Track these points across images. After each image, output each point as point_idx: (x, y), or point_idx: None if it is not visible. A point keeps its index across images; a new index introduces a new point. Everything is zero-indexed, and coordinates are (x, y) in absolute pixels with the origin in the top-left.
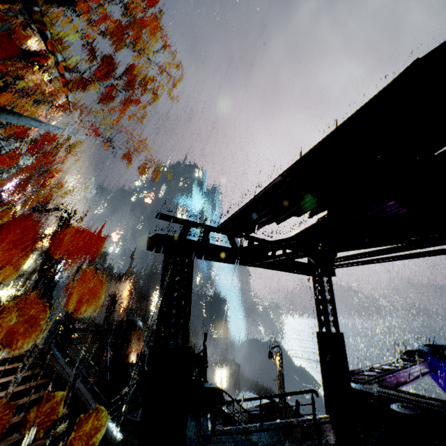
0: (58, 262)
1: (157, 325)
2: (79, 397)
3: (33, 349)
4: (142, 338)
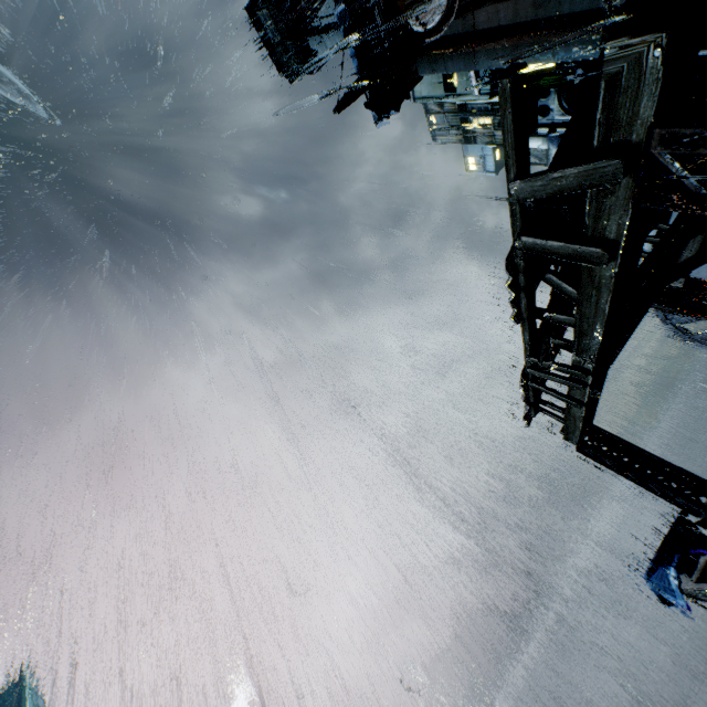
0: None
1: None
2: None
3: None
4: None
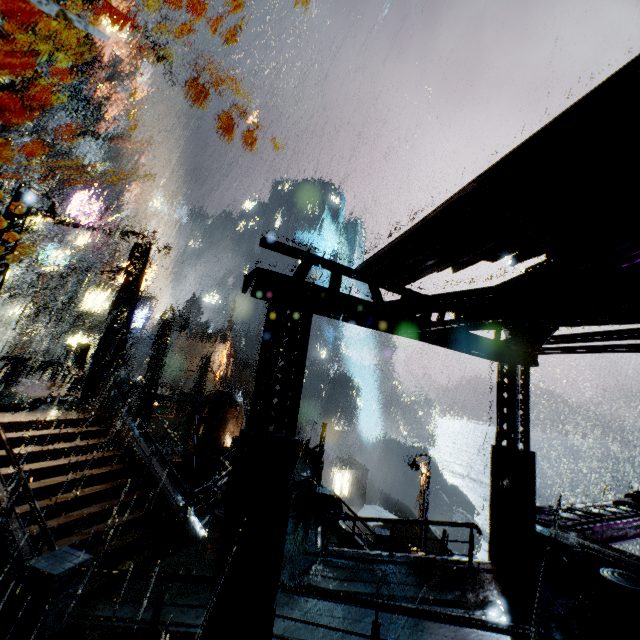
0: (134, 306)
1: (252, 403)
2: (156, 480)
3: (101, 413)
4: (241, 418)
